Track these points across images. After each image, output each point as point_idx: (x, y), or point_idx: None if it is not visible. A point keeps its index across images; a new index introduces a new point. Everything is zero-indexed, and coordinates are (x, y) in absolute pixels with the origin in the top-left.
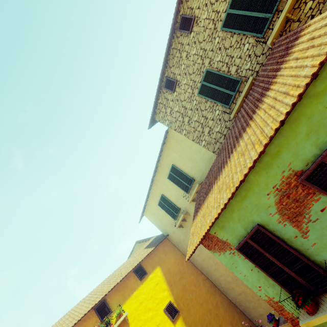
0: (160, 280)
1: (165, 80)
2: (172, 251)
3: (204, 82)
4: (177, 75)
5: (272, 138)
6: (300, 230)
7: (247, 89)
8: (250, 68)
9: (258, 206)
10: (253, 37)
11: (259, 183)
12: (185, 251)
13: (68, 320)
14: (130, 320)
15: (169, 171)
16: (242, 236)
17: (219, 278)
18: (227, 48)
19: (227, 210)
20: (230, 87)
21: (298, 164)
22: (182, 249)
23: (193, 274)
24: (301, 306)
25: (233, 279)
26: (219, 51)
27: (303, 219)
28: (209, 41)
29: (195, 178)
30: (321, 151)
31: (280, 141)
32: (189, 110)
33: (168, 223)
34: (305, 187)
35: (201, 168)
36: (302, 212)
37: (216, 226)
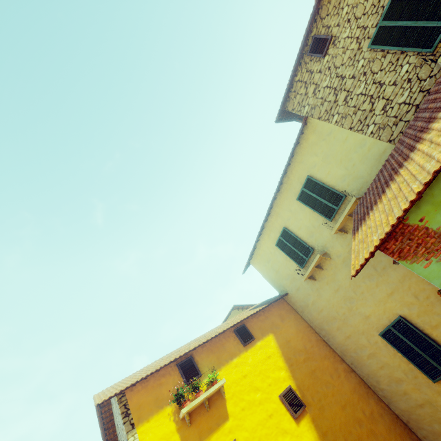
0: (274, 353)
1: (312, 41)
2: (293, 318)
3: (383, 22)
4: (332, 27)
5: None
6: None
7: None
8: None
9: None
10: None
11: None
12: (314, 321)
13: (141, 373)
14: (226, 394)
15: (302, 188)
16: None
17: (378, 371)
18: None
19: None
20: (438, 14)
21: None
22: (310, 318)
23: (328, 358)
24: None
25: (407, 374)
26: None
27: None
28: None
29: (347, 192)
30: None
31: None
32: (348, 79)
33: (289, 274)
34: None
35: (361, 173)
36: None
37: (426, 203)
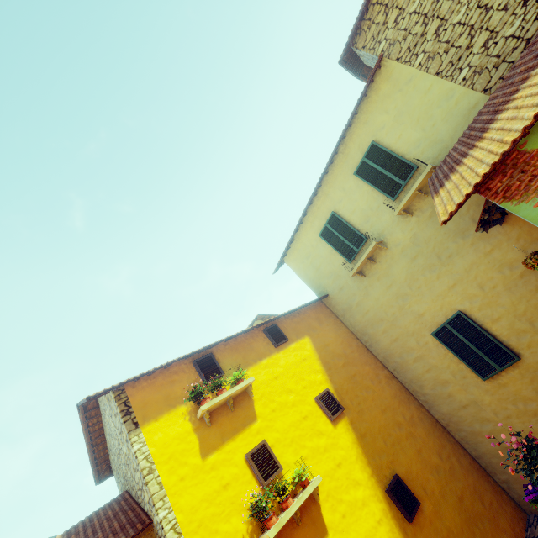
0: (310, 356)
1: None
2: (332, 322)
3: None
4: None
5: None
6: None
7: None
8: None
9: None
10: None
11: None
12: (356, 326)
13: None
14: (254, 395)
15: (363, 158)
16: None
17: (423, 375)
18: None
19: None
20: None
21: None
22: (351, 322)
23: (369, 364)
24: None
25: (455, 375)
26: None
27: None
28: None
29: (420, 162)
30: None
31: None
32: (446, 0)
33: (332, 271)
34: None
35: (442, 136)
36: None
37: None
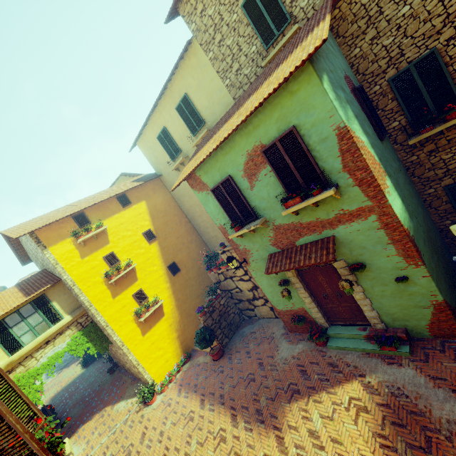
0: (144, 212)
1: None
2: (163, 192)
3: None
4: None
5: (252, 113)
6: (251, 185)
7: (288, 38)
8: (304, 9)
9: (234, 162)
10: None
11: (240, 145)
12: (175, 195)
13: (42, 220)
14: (109, 232)
15: (180, 101)
16: (218, 182)
17: (201, 223)
18: None
19: (214, 159)
20: (277, 21)
21: (265, 139)
22: (173, 193)
23: (178, 215)
24: (233, 227)
25: (211, 225)
26: None
27: (255, 179)
28: None
29: (207, 121)
30: (279, 136)
31: (262, 117)
32: (225, 24)
33: (164, 162)
34: (263, 157)
35: (216, 112)
36: (256, 174)
37: (202, 170)
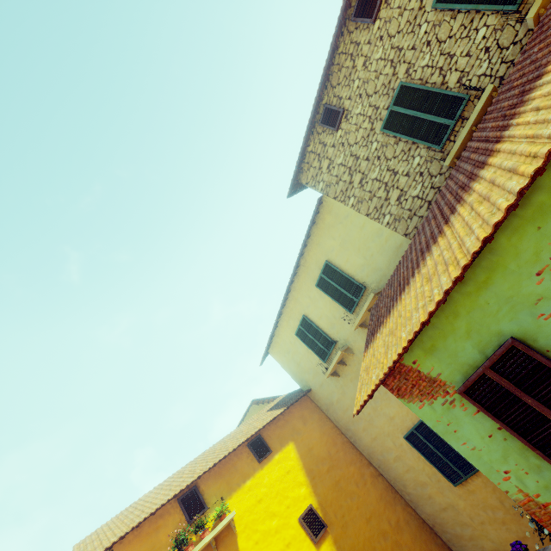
0: (294, 467)
1: (323, 110)
2: (317, 418)
3: (394, 107)
4: (344, 100)
5: None
6: None
7: (480, 108)
8: (486, 73)
9: (513, 301)
10: (497, 14)
11: (520, 251)
12: (340, 421)
13: (134, 513)
14: (238, 527)
15: (320, 274)
16: (473, 365)
17: (404, 475)
18: (443, 40)
19: (444, 314)
20: (444, 111)
21: None
22: (335, 417)
23: (354, 463)
24: None
25: (431, 478)
26: (428, 47)
27: None
28: (408, 32)
29: (367, 284)
30: None
31: None
32: (363, 160)
33: (311, 367)
34: None
35: (380, 265)
36: None
37: (418, 348)
